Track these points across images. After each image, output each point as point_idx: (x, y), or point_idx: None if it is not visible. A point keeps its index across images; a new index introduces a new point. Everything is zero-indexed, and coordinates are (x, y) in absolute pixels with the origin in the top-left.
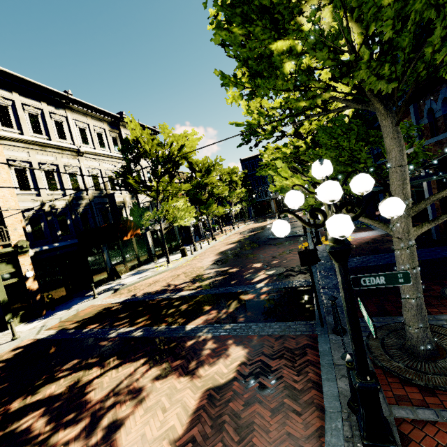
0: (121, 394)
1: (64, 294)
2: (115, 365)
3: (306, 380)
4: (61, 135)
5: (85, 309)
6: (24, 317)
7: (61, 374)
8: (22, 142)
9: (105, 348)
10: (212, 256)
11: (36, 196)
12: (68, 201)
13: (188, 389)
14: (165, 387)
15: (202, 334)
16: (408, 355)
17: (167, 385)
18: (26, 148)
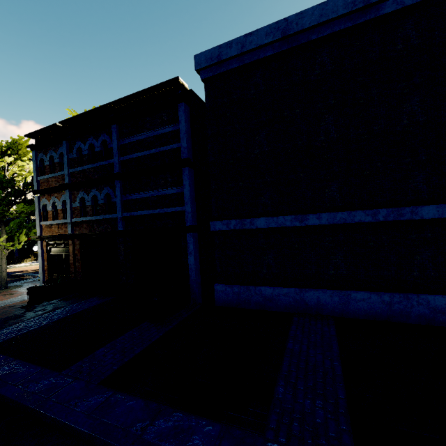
0: None
1: None
2: None
3: None
4: None
5: None
6: None
7: None
8: None
9: None
10: None
11: None
12: None
13: None
14: None
15: None
16: None
17: None
18: None
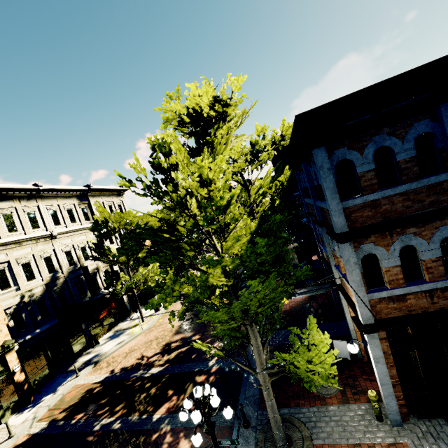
0: None
1: (48, 374)
2: None
3: None
4: (34, 225)
5: (70, 391)
6: (14, 408)
7: None
8: None
9: (92, 444)
10: None
11: (16, 290)
12: (46, 285)
13: None
14: None
15: (164, 426)
16: (274, 447)
17: None
18: (4, 249)
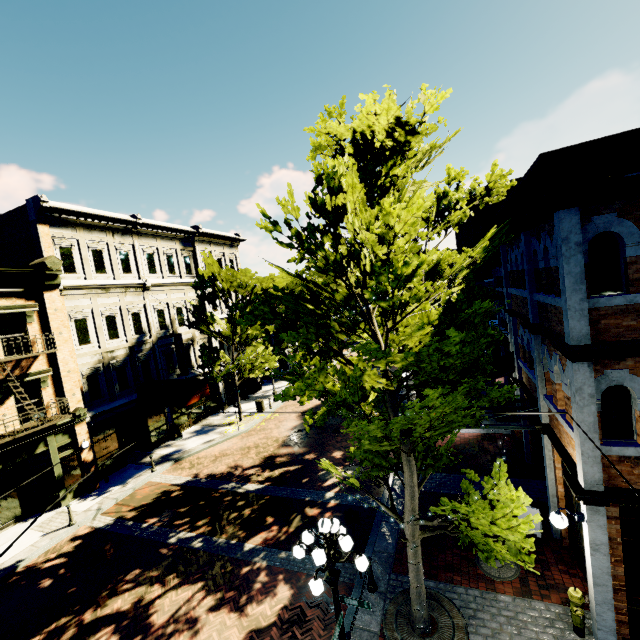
0: (180, 622)
1: (119, 460)
2: (175, 585)
3: (328, 637)
4: (125, 269)
5: (142, 487)
6: (77, 492)
7: (125, 585)
8: (84, 289)
9: (165, 558)
10: (293, 419)
11: (95, 348)
12: (129, 349)
13: (236, 627)
14: (217, 622)
15: (258, 560)
16: (410, 627)
17: (219, 619)
18: (88, 294)
